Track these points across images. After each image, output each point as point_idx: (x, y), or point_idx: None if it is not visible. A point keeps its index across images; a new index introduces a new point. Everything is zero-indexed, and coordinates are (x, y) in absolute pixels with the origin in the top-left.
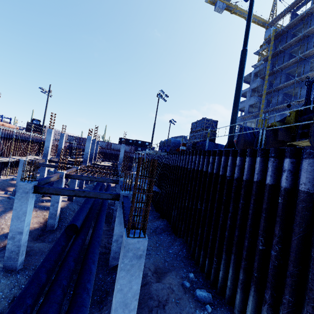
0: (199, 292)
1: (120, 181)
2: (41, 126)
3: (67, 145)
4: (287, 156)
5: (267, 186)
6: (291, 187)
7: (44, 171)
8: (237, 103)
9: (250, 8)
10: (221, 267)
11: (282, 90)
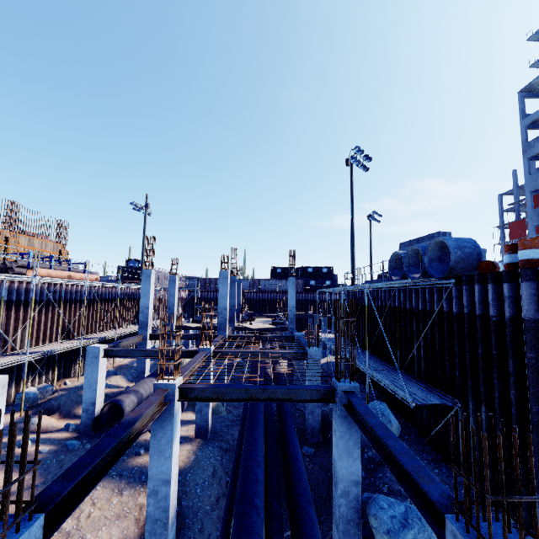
0: None
1: (340, 392)
2: (140, 269)
3: (186, 296)
4: None
5: None
6: None
7: (144, 361)
8: None
9: None
10: None
11: None
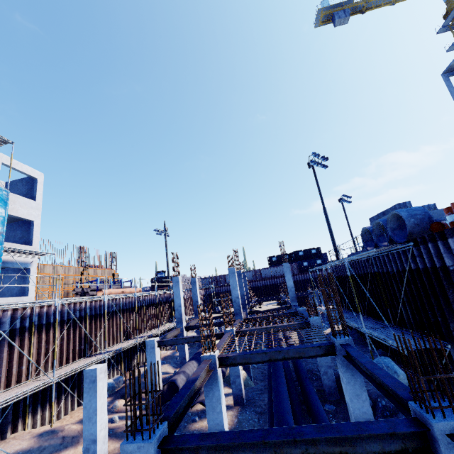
0: None
1: (338, 345)
2: (167, 278)
3: (203, 294)
4: None
5: None
6: None
7: (183, 349)
8: None
9: None
10: None
11: None
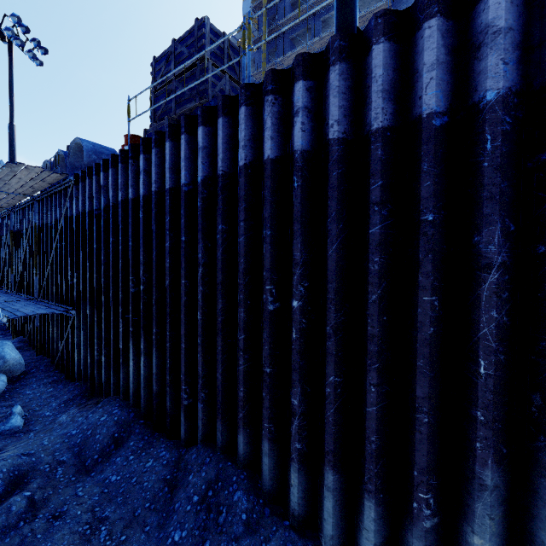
0: None
1: None
2: None
3: None
4: None
5: None
6: None
7: None
8: None
9: None
10: (477, 526)
11: None
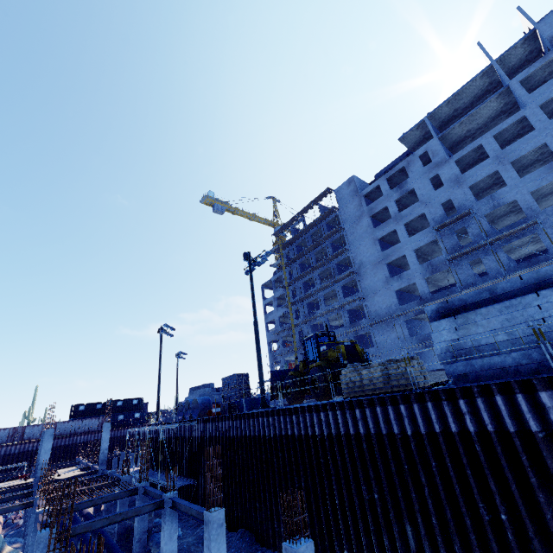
0: None
1: (141, 487)
2: None
3: None
4: (293, 414)
5: (290, 436)
6: (300, 433)
7: None
8: (260, 366)
9: (252, 290)
10: (281, 525)
11: (306, 300)
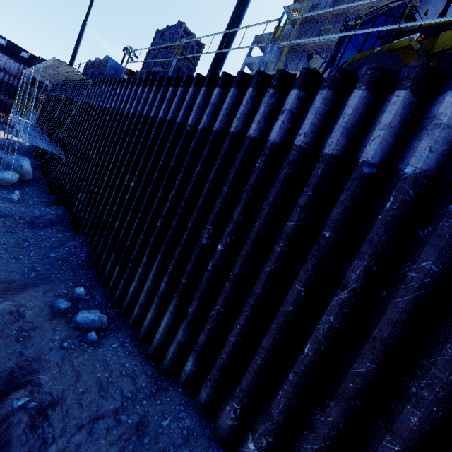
0: (84, 315)
1: None
2: None
3: None
4: (297, 85)
5: (247, 140)
6: (283, 142)
7: None
8: None
9: None
10: (136, 275)
11: None
